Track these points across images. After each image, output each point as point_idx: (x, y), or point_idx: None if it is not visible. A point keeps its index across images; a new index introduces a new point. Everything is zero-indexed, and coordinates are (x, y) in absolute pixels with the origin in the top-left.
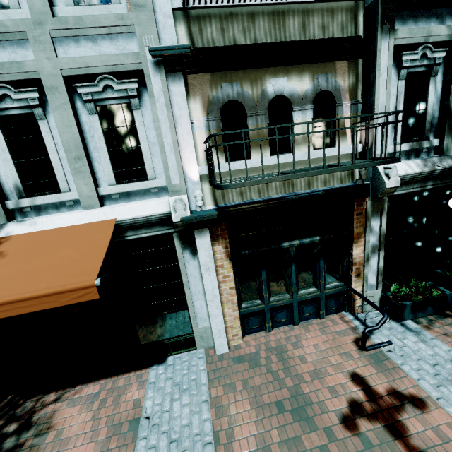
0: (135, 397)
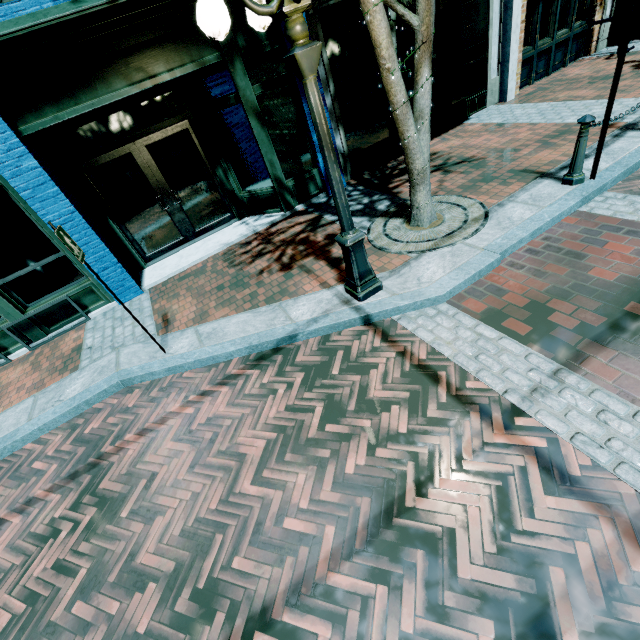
0: (477, 127)
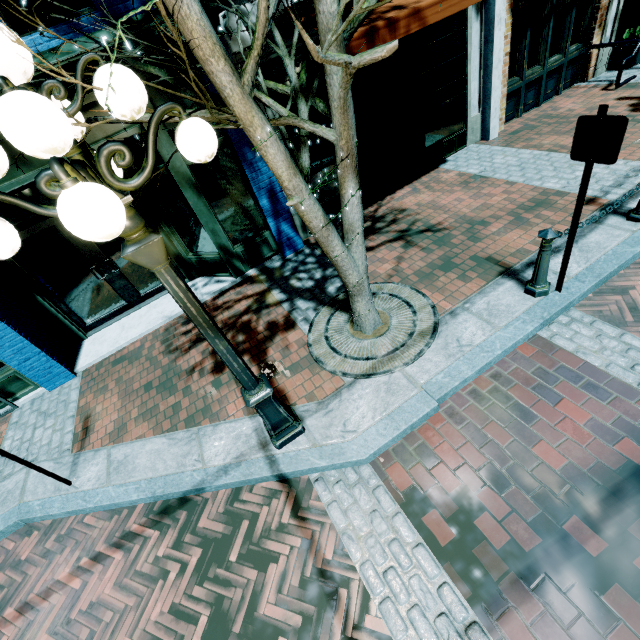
0: (452, 176)
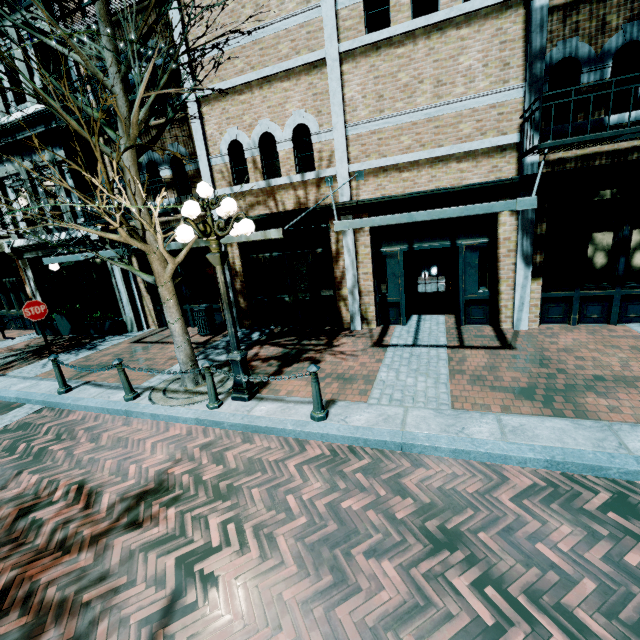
0: None
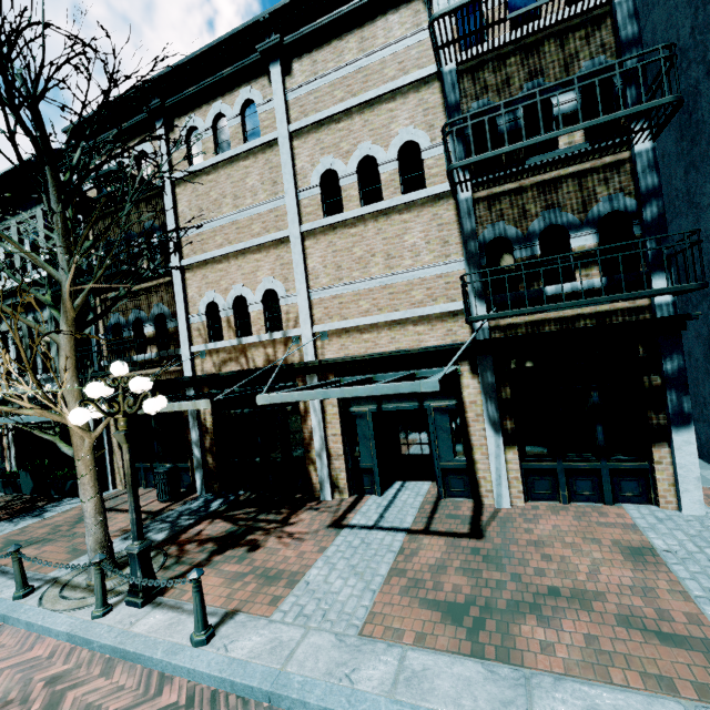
0: None
